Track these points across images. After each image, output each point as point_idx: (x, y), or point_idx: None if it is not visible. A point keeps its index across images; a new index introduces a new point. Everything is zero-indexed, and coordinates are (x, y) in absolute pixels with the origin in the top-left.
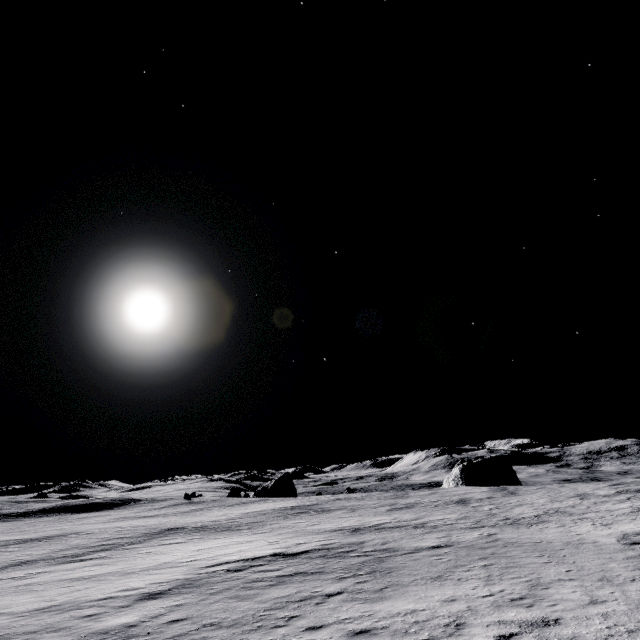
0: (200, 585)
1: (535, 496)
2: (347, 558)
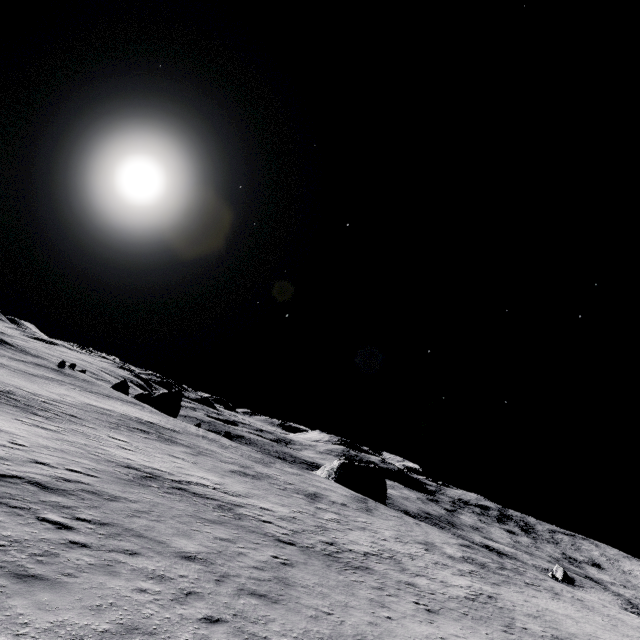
0: None
1: (386, 524)
2: (22, 518)
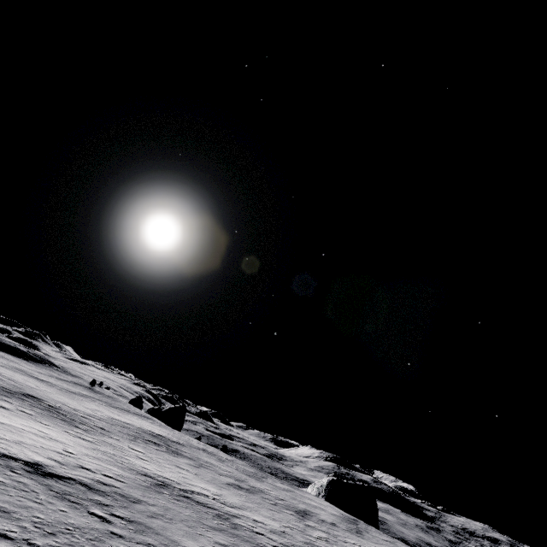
0: None
1: None
2: (79, 511)
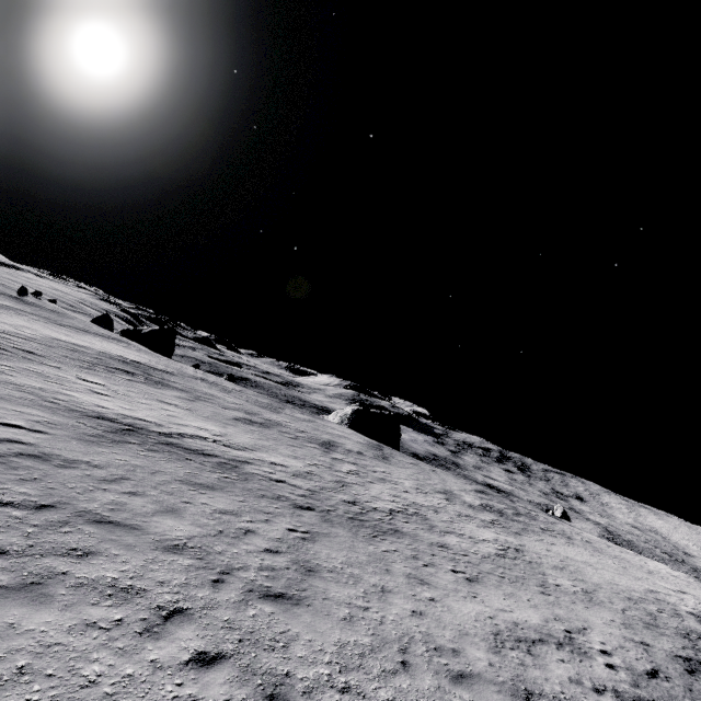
0: None
1: (404, 473)
2: None
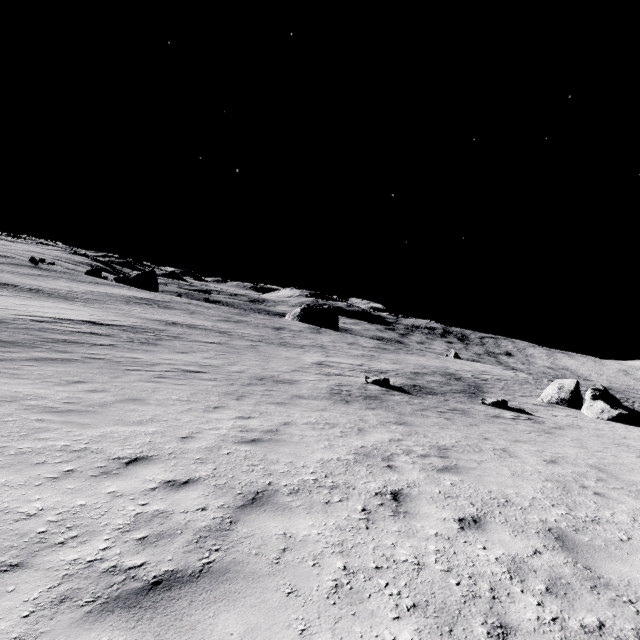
0: (1, 322)
1: (328, 337)
2: (140, 334)
